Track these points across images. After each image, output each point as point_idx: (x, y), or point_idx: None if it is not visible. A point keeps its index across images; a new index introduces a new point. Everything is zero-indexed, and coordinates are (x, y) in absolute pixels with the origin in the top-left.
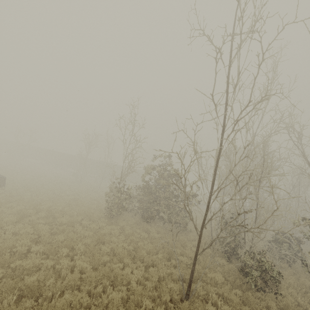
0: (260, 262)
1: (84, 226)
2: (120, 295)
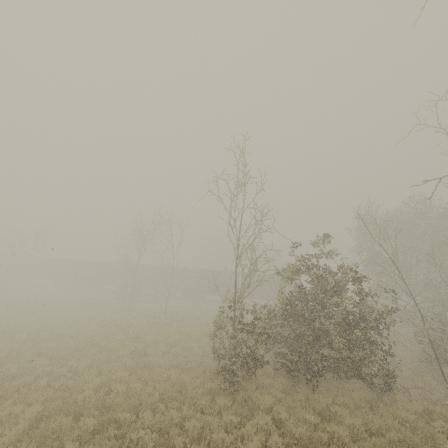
0: None
1: (194, 437)
2: None
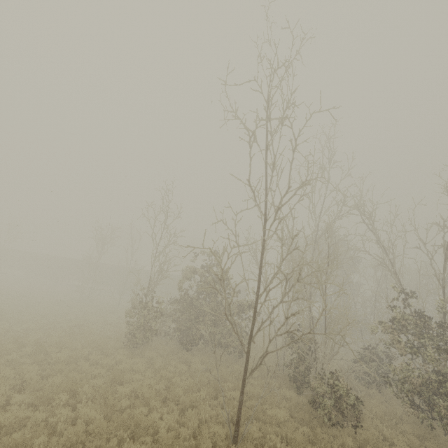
0: (334, 386)
1: (93, 363)
2: (142, 447)
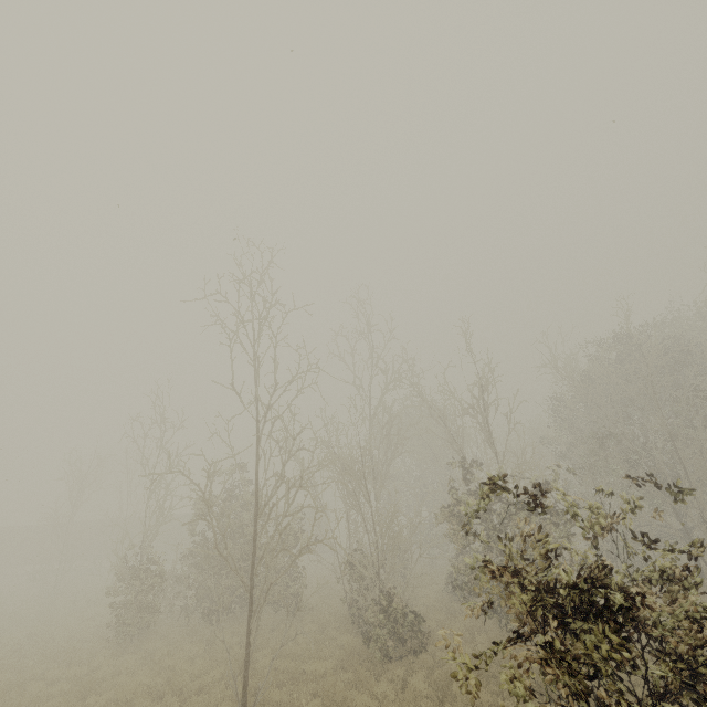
0: (389, 609)
1: (53, 683)
2: None
